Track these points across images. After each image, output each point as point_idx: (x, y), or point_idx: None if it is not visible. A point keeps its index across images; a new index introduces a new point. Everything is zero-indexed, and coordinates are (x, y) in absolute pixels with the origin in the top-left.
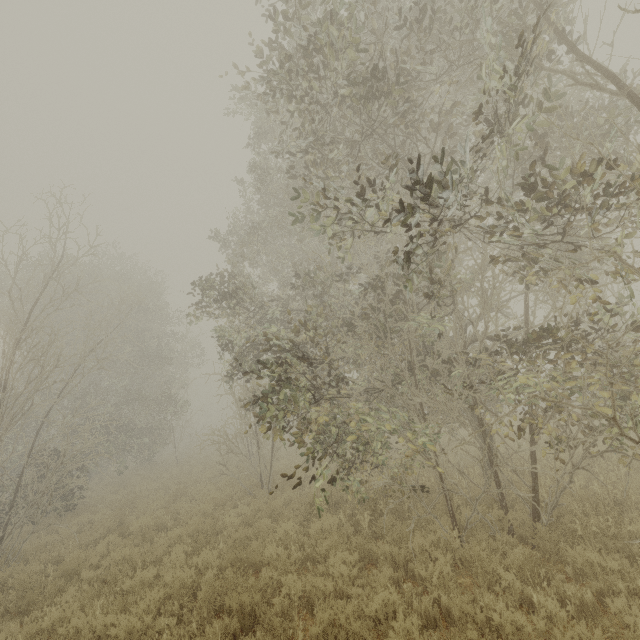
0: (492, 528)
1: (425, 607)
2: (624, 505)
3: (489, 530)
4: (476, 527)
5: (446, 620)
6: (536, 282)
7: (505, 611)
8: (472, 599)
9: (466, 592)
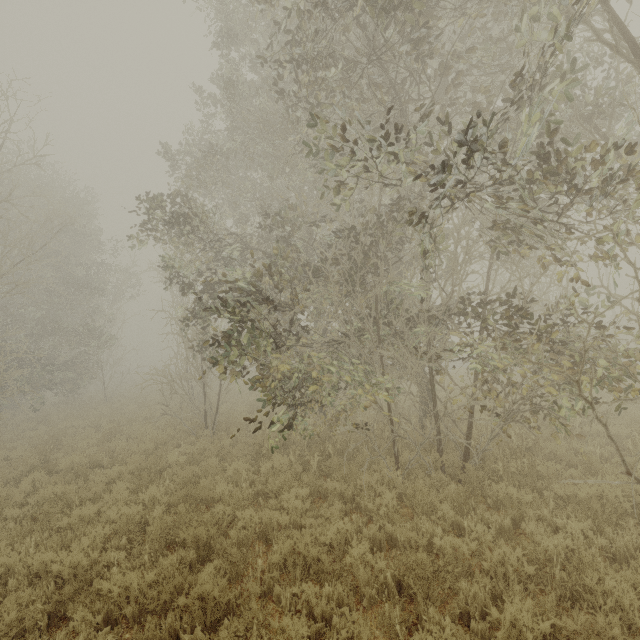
0: (429, 468)
1: (373, 534)
2: (532, 451)
3: (425, 469)
4: (414, 467)
5: (389, 543)
6: (507, 252)
7: (446, 536)
8: (413, 526)
9: (407, 520)
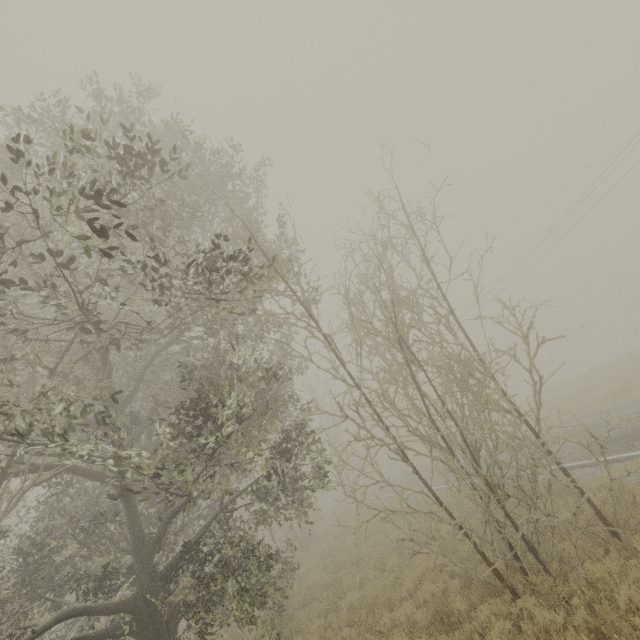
0: None
1: None
2: None
3: None
4: None
5: None
6: None
7: None
8: None
9: None
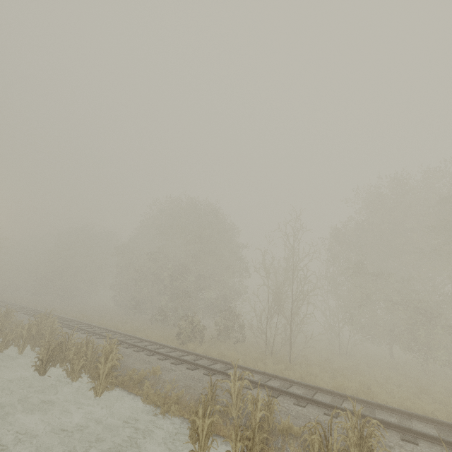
0: None
1: None
2: None
3: None
4: None
5: None
6: None
7: None
8: None
9: None
